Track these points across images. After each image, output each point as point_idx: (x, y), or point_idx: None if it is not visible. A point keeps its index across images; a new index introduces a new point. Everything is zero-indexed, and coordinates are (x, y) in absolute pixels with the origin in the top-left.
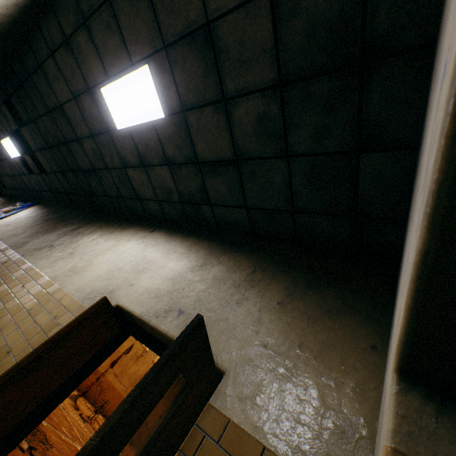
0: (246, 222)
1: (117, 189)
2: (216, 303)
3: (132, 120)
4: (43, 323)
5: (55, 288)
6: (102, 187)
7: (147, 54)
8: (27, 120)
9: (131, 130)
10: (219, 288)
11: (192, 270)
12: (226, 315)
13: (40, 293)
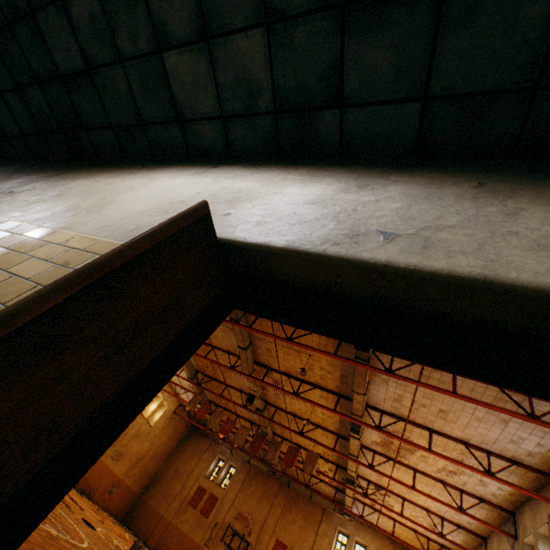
0: (410, 134)
1: (134, 106)
2: (459, 219)
3: None
4: (34, 274)
5: (45, 231)
6: (103, 107)
7: None
8: None
9: None
10: (435, 203)
11: (347, 191)
12: (509, 230)
13: (8, 239)
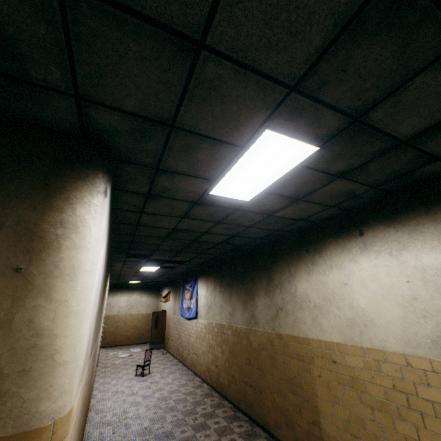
0: None
1: (267, 230)
2: None
3: (263, 185)
4: None
5: (376, 353)
6: (249, 238)
7: (261, 121)
8: (150, 253)
9: (266, 191)
10: None
11: None
12: None
13: (367, 364)
